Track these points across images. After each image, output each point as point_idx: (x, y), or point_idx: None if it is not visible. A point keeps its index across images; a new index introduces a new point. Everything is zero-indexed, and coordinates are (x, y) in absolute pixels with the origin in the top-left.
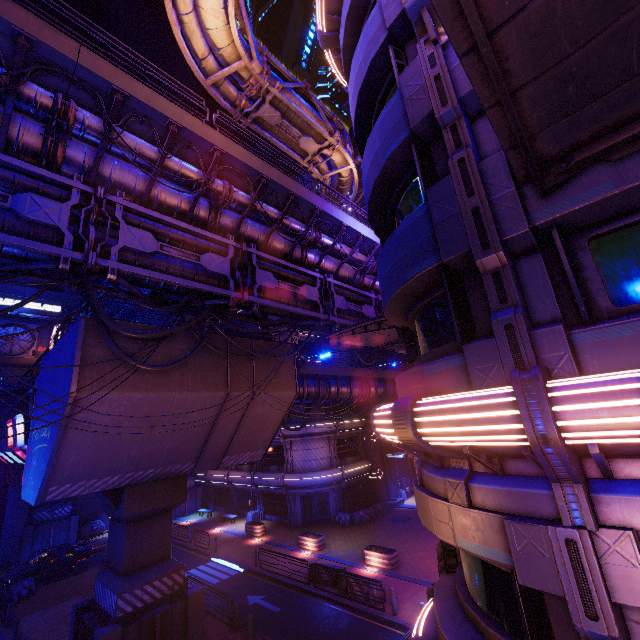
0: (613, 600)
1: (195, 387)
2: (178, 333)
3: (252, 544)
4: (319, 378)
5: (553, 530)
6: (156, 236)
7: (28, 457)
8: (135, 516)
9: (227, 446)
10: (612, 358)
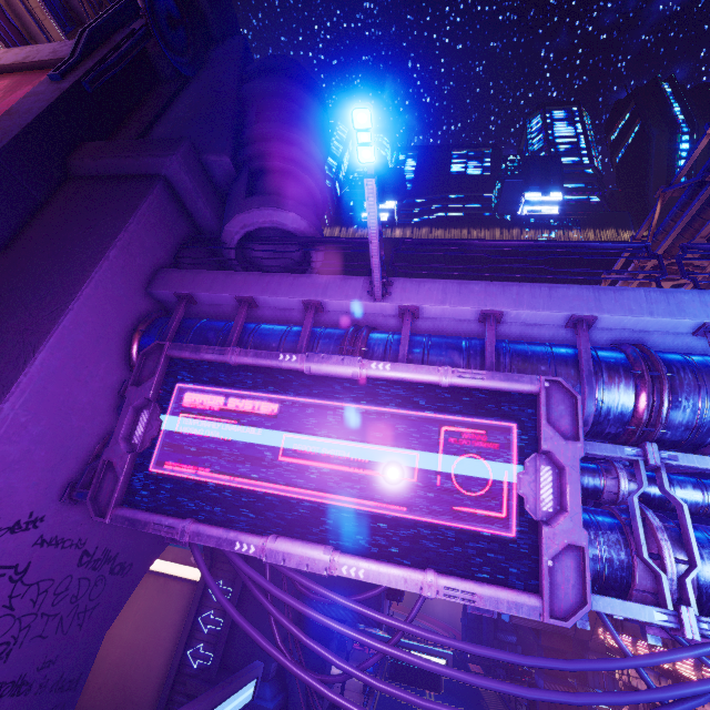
0: (625, 683)
1: None
2: None
3: None
4: None
5: None
6: None
7: None
8: (547, 647)
9: (592, 628)
10: (626, 630)
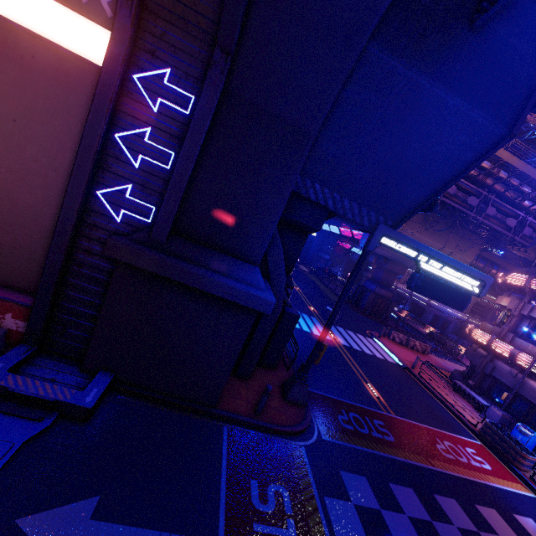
0: (520, 312)
1: (434, 239)
2: (438, 217)
3: (400, 315)
4: (488, 261)
5: (519, 301)
6: (456, 186)
7: (365, 235)
8: (388, 270)
9: None
10: None
